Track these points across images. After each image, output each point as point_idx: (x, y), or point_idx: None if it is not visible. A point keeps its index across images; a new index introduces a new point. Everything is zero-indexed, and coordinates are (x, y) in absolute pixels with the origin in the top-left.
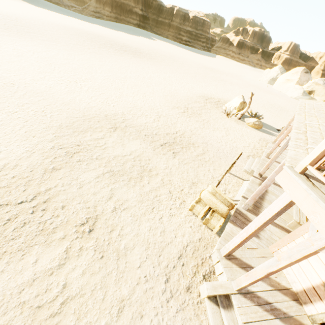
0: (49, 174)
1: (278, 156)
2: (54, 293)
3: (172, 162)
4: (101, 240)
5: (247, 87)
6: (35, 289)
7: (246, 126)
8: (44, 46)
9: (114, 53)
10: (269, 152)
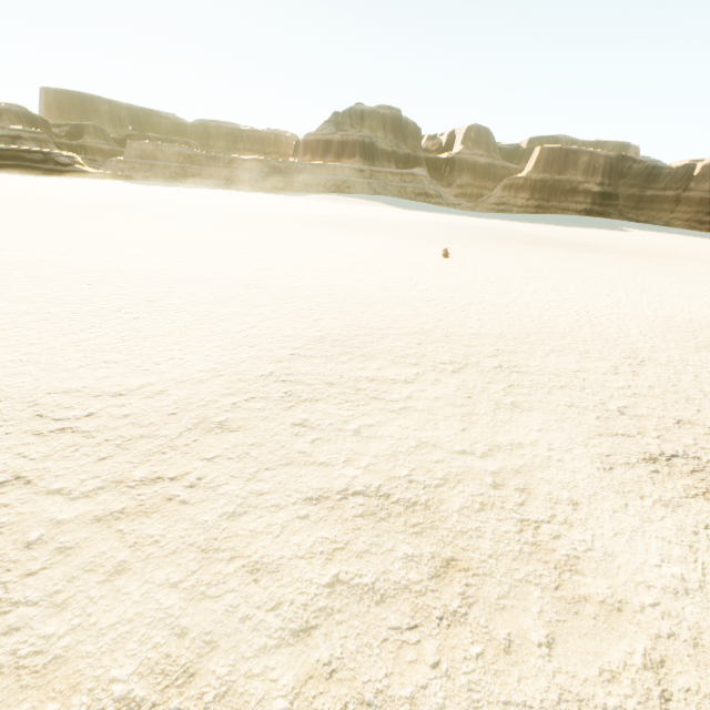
0: (196, 436)
1: None
2: None
3: None
4: None
5: None
6: None
7: None
8: (387, 239)
9: (516, 246)
10: None
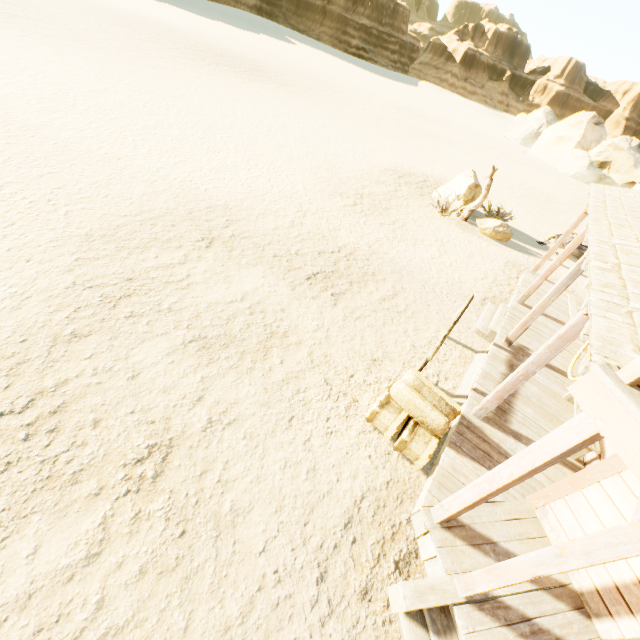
0: (64, 348)
1: (547, 305)
2: (77, 624)
3: (331, 316)
4: (181, 496)
5: (480, 152)
6: (34, 616)
7: (479, 236)
8: (52, 50)
9: (206, 69)
10: (527, 293)
